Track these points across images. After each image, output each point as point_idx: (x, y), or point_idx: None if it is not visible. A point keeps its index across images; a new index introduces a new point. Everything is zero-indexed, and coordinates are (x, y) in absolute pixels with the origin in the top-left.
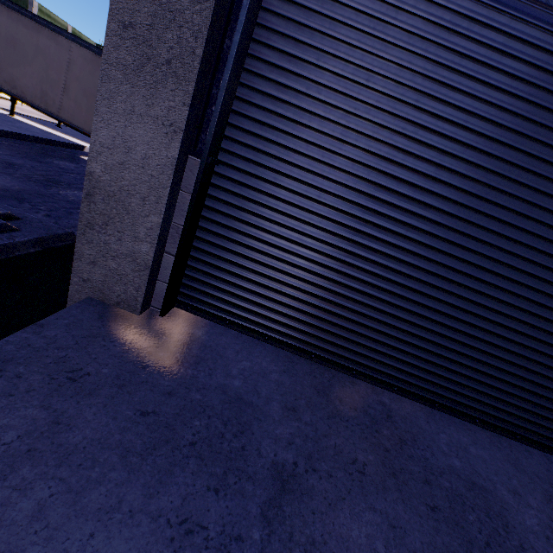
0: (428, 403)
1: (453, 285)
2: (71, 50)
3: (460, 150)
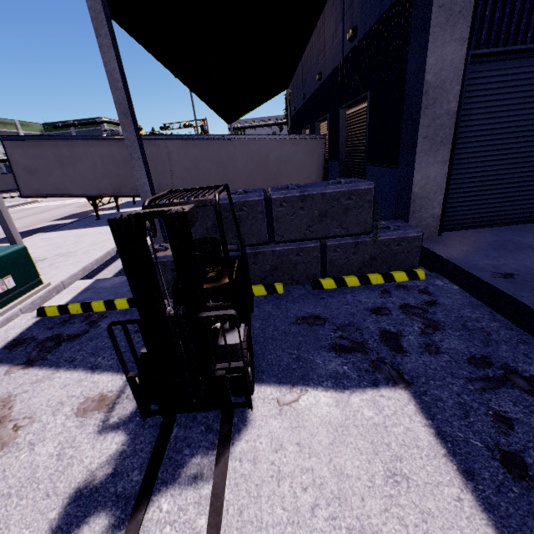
0: None
1: None
2: (167, 146)
3: None
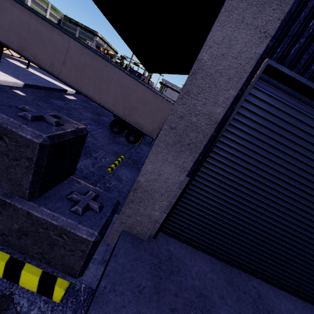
0: (272, 284)
1: (295, 237)
2: (70, 42)
3: (309, 184)
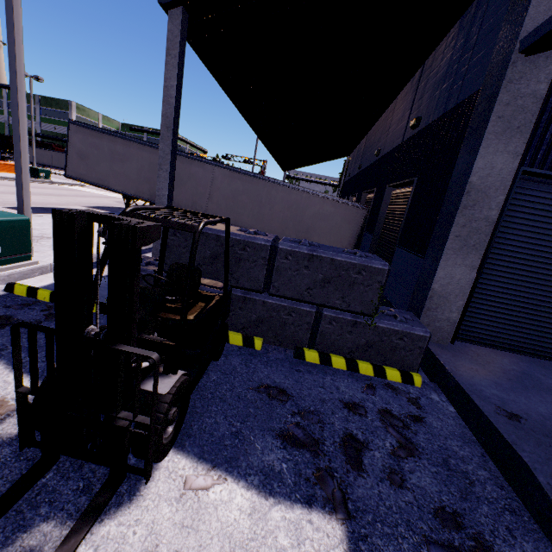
0: None
1: None
2: (214, 171)
3: None
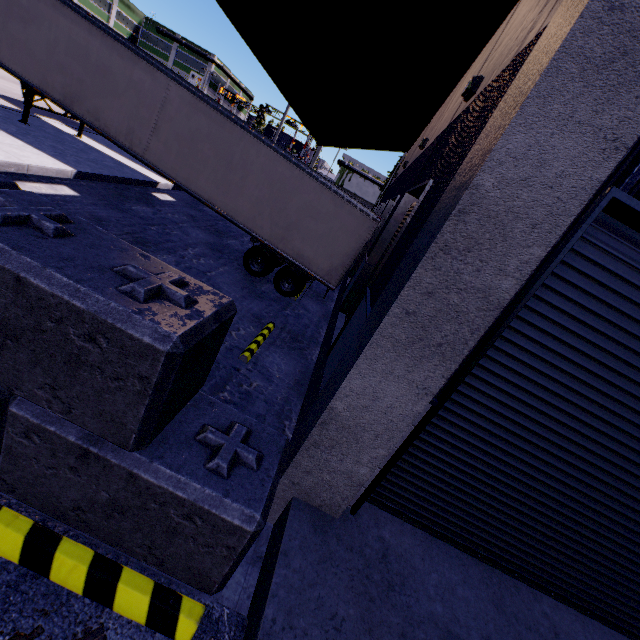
0: (580, 610)
1: (633, 523)
2: (168, 88)
3: None
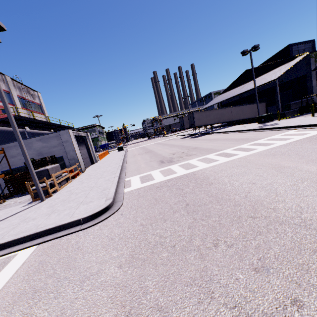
0: None
1: None
2: (231, 109)
3: None
